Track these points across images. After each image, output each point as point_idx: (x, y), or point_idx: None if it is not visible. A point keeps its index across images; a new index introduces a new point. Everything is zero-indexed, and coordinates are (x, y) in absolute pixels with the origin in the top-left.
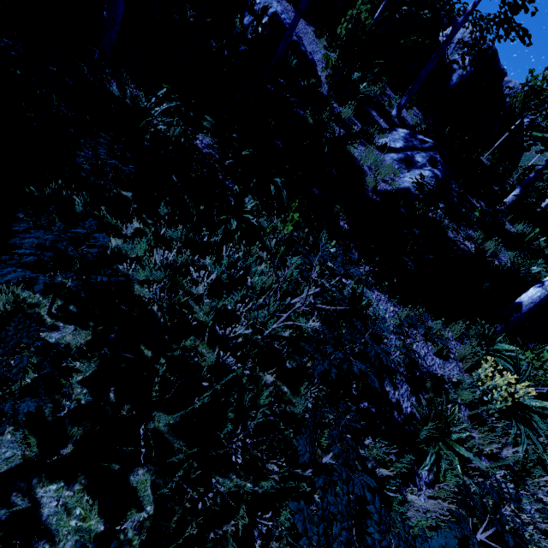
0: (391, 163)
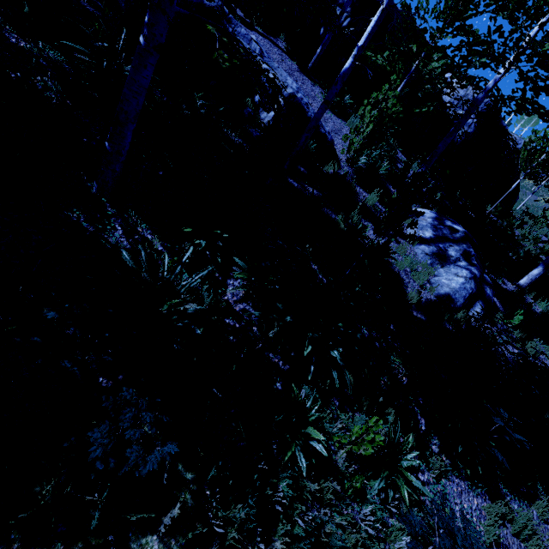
0: (425, 261)
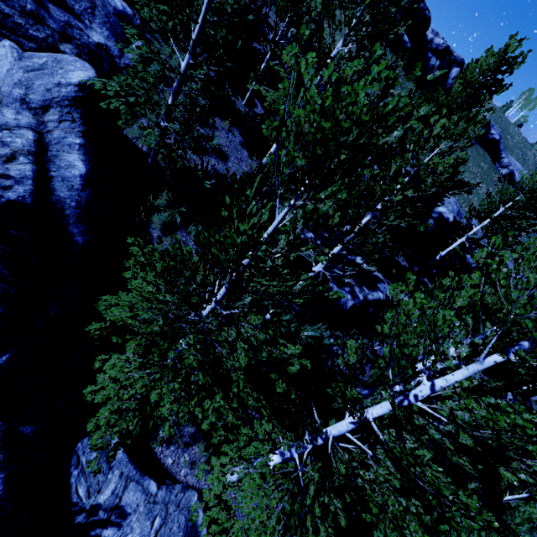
0: None
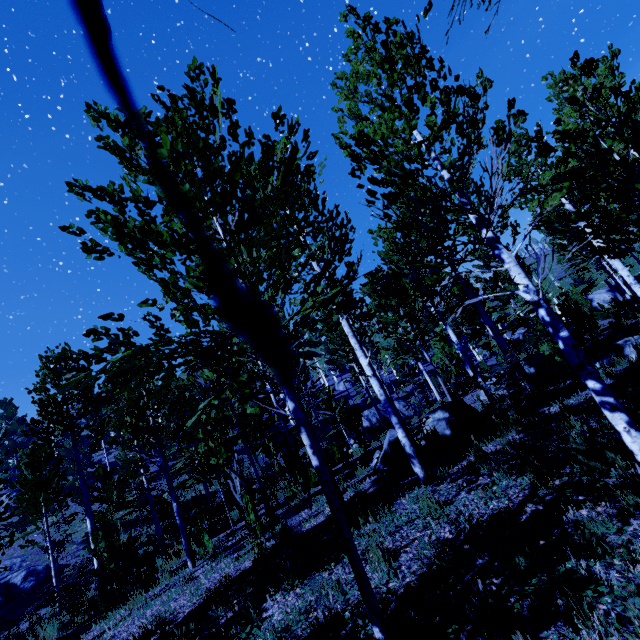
0: None
